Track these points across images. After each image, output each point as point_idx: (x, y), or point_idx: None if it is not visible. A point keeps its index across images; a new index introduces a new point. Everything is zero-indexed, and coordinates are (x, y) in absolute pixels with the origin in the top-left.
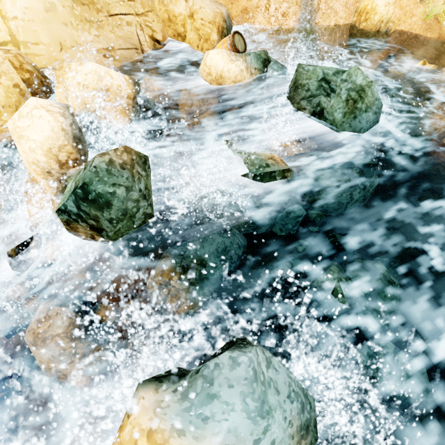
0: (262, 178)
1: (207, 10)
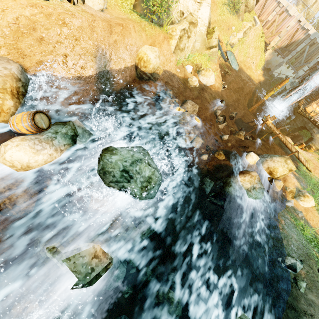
0: (90, 283)
1: None
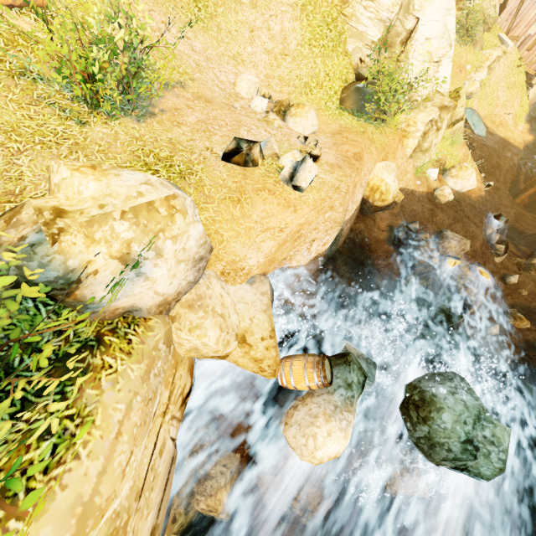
0: None
1: (258, 316)
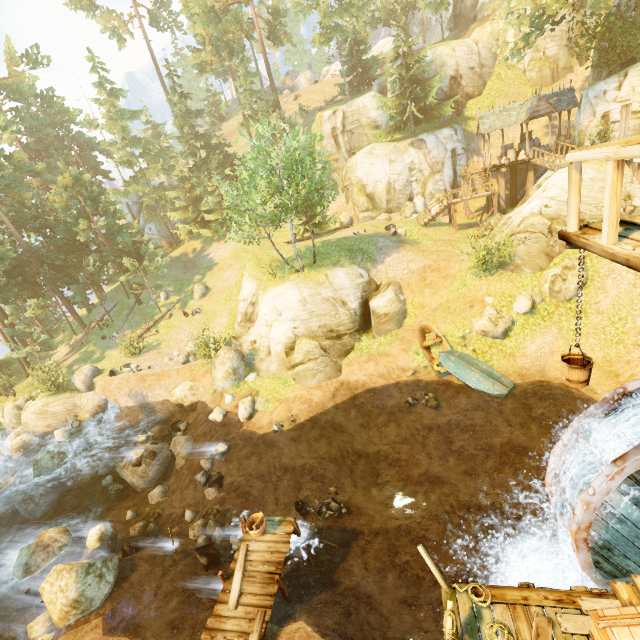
0: None
1: (91, 405)
